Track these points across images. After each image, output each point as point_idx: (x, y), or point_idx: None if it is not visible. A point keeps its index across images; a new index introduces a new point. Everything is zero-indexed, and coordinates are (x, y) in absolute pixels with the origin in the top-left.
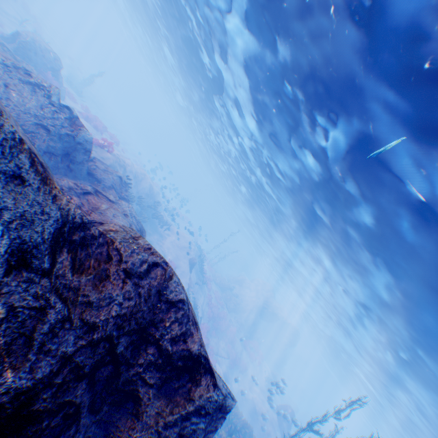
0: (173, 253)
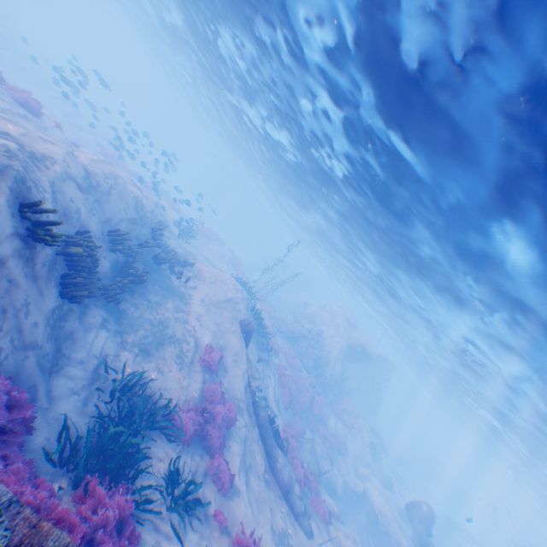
0: (211, 325)
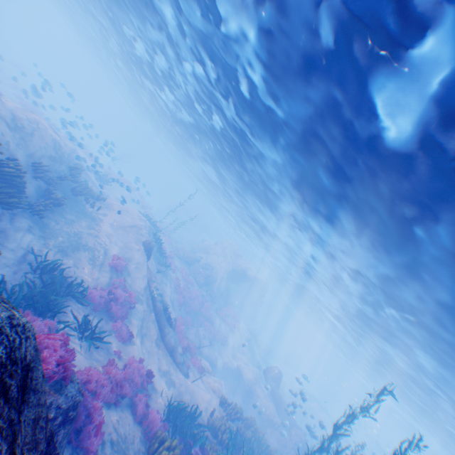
0: (119, 242)
